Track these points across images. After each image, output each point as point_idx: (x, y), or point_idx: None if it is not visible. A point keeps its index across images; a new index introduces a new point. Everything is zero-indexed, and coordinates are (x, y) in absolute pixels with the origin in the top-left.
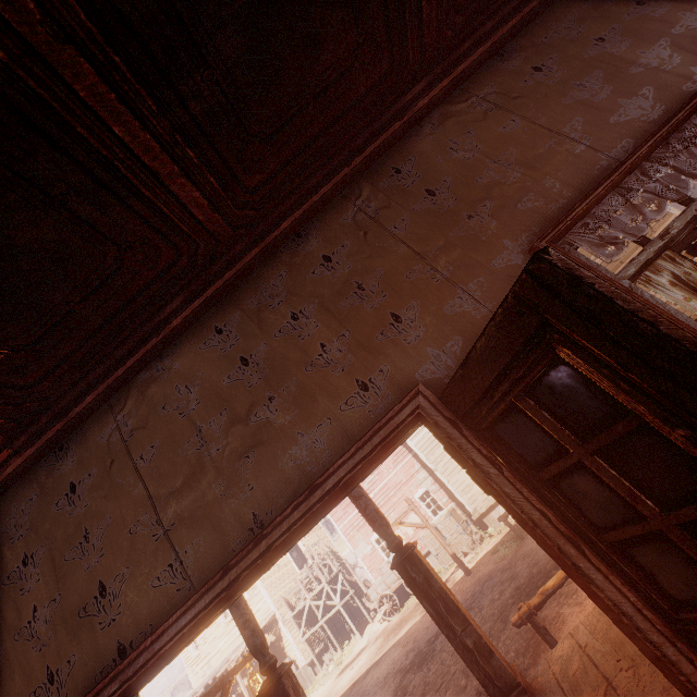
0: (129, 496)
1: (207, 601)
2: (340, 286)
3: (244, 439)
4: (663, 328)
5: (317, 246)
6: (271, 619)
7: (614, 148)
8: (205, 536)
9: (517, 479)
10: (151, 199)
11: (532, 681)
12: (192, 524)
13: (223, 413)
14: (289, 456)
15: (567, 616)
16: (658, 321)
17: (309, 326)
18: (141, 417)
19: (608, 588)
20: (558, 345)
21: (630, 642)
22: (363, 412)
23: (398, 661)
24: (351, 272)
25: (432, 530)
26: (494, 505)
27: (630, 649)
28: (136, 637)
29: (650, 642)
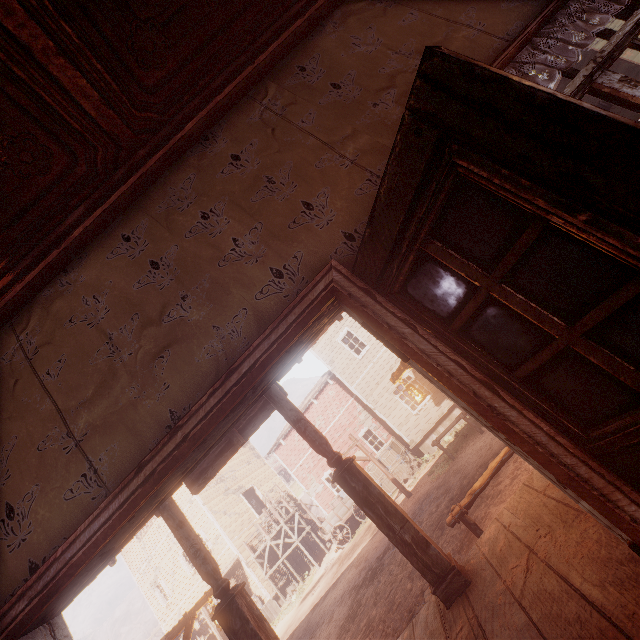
0: (35, 413)
1: (121, 501)
2: (250, 182)
3: (157, 340)
4: (560, 97)
5: (225, 147)
6: (235, 562)
7: (507, 31)
8: (120, 441)
9: (432, 336)
10: (24, 77)
11: (465, 564)
12: (105, 431)
13: (135, 318)
14: (205, 351)
15: (494, 514)
16: (555, 93)
17: (221, 223)
18: (45, 333)
19: (522, 422)
20: (457, 158)
21: (546, 513)
22: (278, 298)
23: (352, 580)
24: (260, 168)
25: (375, 462)
26: (428, 434)
27: (546, 519)
28: (49, 553)
29: (564, 465)
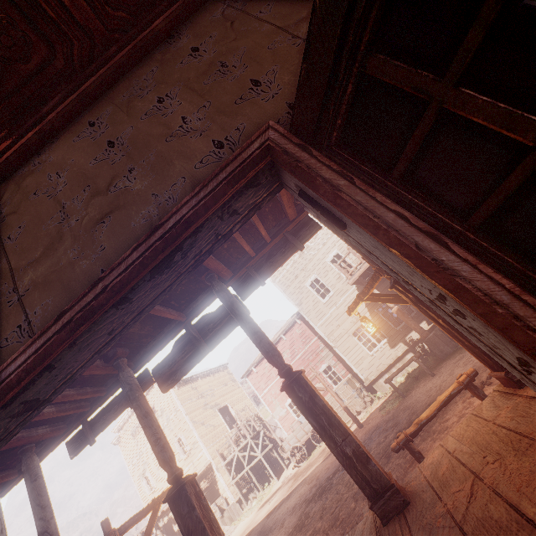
0: None
1: (38, 346)
2: (205, 68)
3: (102, 208)
4: None
5: (187, 42)
6: (208, 466)
7: None
8: (54, 296)
9: (370, 187)
10: None
11: (405, 486)
12: (44, 287)
13: (86, 189)
14: (141, 216)
15: None
16: None
17: (173, 105)
18: (14, 205)
19: (477, 278)
20: None
21: (495, 441)
22: (216, 166)
23: (303, 495)
24: (216, 55)
25: (332, 393)
26: (382, 374)
27: (495, 446)
28: None
29: (533, 329)
